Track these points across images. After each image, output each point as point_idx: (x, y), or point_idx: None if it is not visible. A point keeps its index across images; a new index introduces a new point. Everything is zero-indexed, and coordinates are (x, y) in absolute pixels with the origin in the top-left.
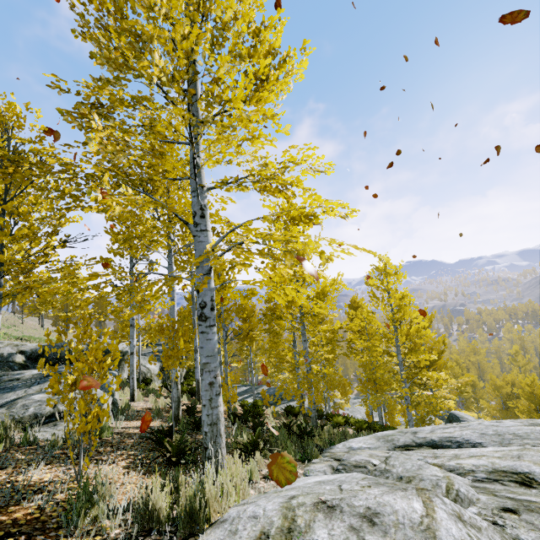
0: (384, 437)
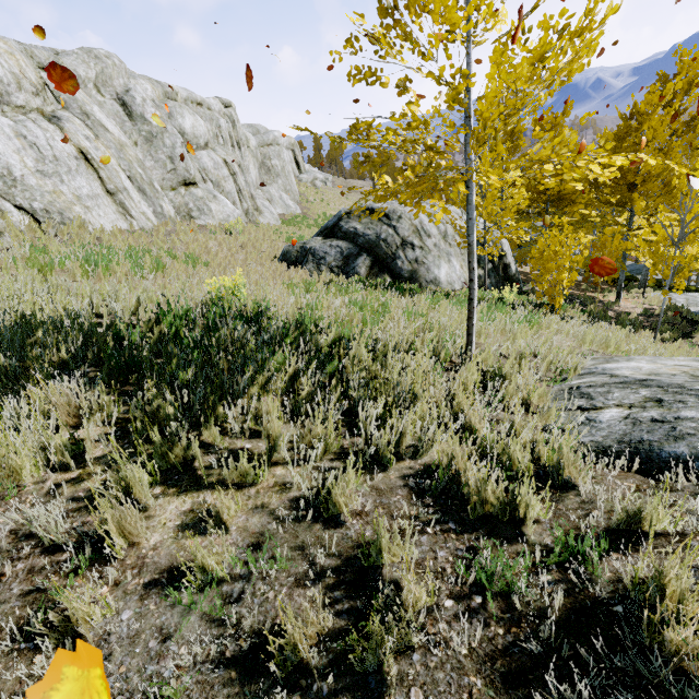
0: None
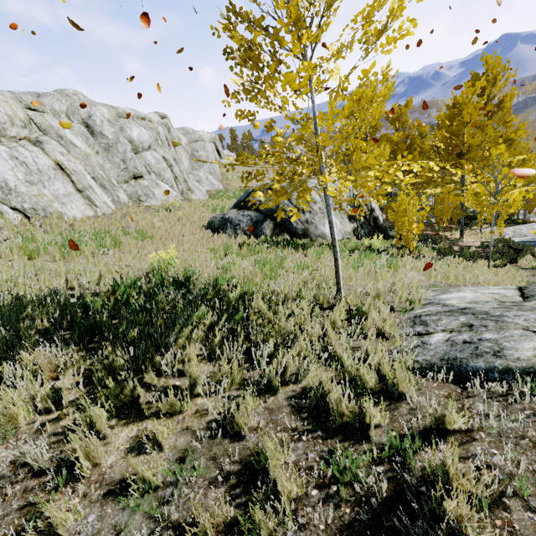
0: (530, 224)
